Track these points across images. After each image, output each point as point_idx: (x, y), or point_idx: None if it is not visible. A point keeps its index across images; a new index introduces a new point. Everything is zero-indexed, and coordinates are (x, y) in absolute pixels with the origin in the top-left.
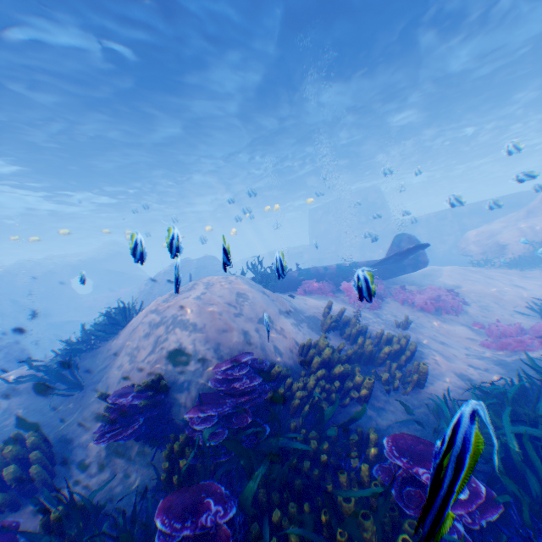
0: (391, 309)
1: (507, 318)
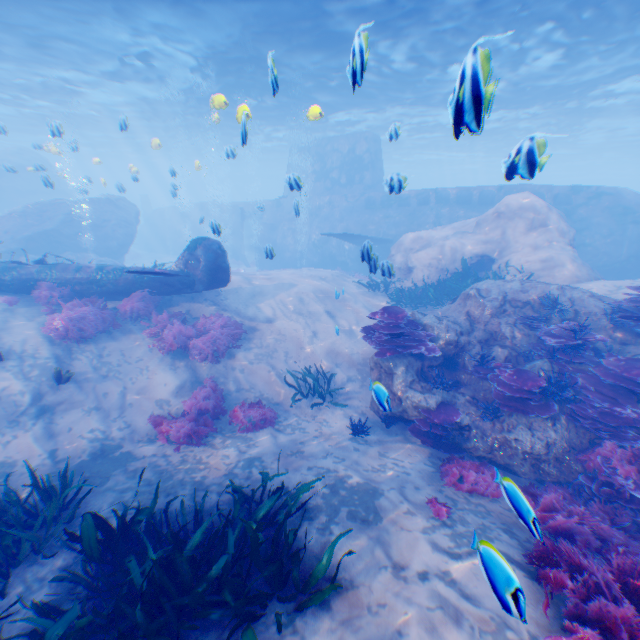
0: (114, 344)
1: (270, 379)
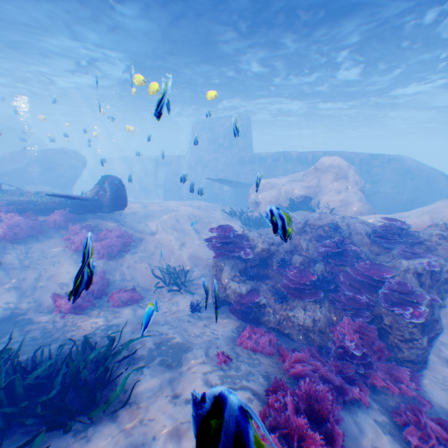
0: (38, 245)
1: (146, 273)
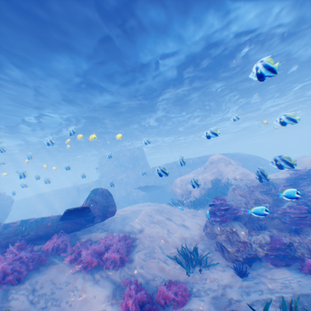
0: (43, 276)
1: (161, 266)
